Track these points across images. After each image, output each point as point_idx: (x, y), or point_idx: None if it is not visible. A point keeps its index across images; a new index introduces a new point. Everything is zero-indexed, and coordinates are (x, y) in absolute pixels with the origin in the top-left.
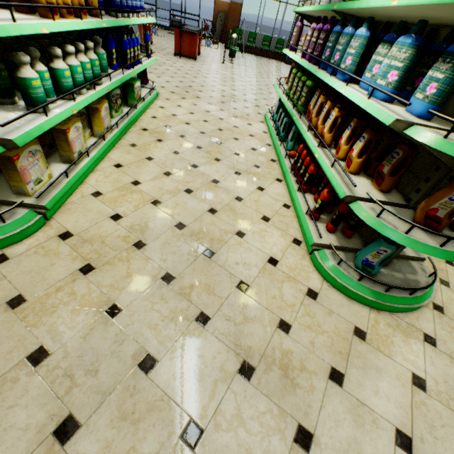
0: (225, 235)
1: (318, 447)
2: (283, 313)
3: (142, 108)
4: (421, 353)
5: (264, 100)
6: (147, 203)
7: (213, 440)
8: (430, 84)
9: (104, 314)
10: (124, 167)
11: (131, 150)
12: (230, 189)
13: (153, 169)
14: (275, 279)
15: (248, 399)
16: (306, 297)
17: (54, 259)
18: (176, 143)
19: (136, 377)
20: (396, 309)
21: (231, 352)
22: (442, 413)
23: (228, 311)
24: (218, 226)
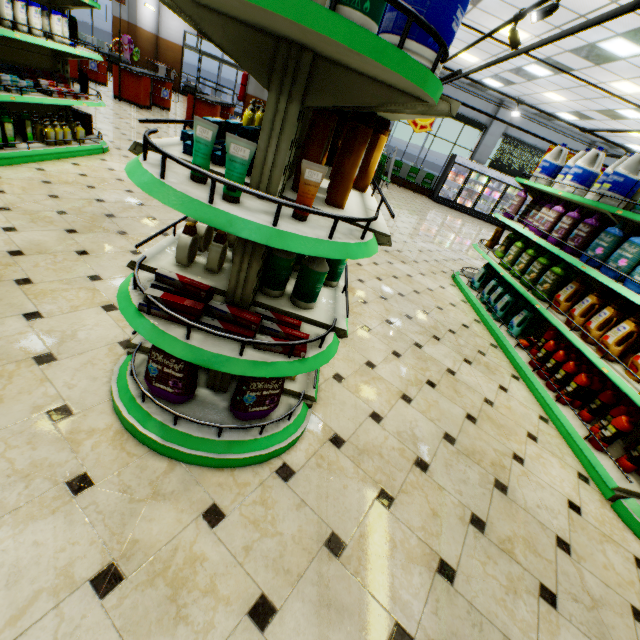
0: (503, 459)
1: None
2: (628, 594)
3: None
4: None
5: (438, 252)
6: (398, 399)
7: None
8: None
9: (439, 576)
10: (347, 339)
11: None
12: (472, 386)
13: (378, 346)
14: (591, 537)
15: None
16: (638, 570)
17: (343, 478)
18: (382, 308)
19: None
20: None
21: None
22: None
23: (568, 585)
24: (489, 443)
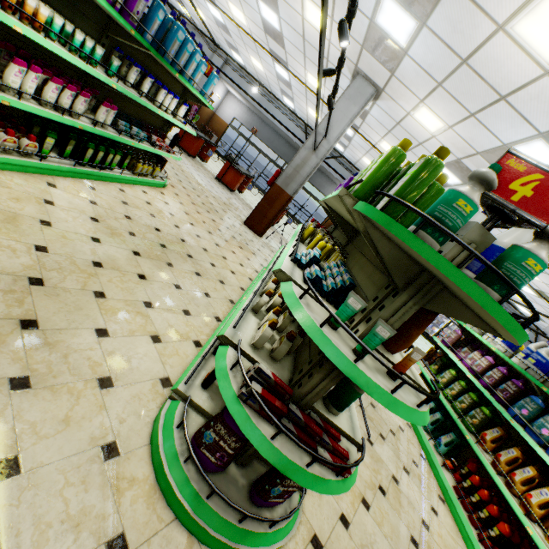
0: None
1: None
2: None
3: None
4: None
5: None
6: (359, 502)
7: None
8: None
9: None
10: None
11: None
12: (412, 501)
13: None
14: None
15: None
16: None
17: None
18: None
19: None
20: None
21: None
22: None
23: None
24: None
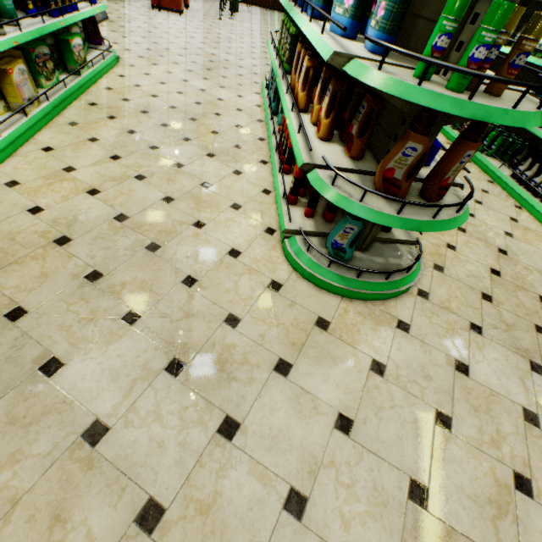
0: (178, 227)
1: (244, 435)
2: (234, 307)
3: (89, 75)
4: (389, 340)
5: (266, 66)
6: (81, 193)
7: (119, 437)
8: (381, 5)
9: (3, 318)
10: (56, 151)
11: (69, 129)
12: (196, 174)
13: (96, 153)
14: (233, 272)
15: (171, 395)
16: (266, 290)
17: None
18: (133, 121)
19: (35, 382)
20: (370, 297)
21: (160, 350)
22: (395, 396)
23: (165, 308)
24: (172, 217)
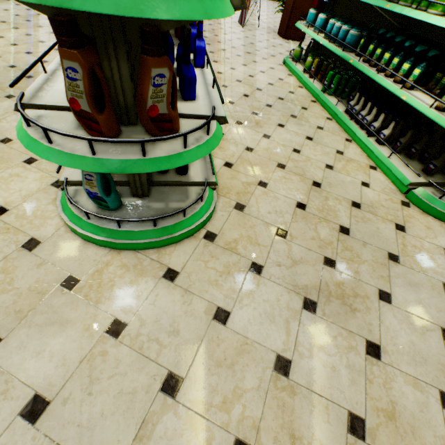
0: None
1: None
2: None
3: None
4: (146, 293)
5: None
6: None
7: None
8: None
9: None
10: None
11: None
12: (0, 130)
13: None
14: None
15: None
16: (18, 250)
17: None
18: None
19: None
20: (138, 246)
21: None
22: (123, 361)
23: None
24: None
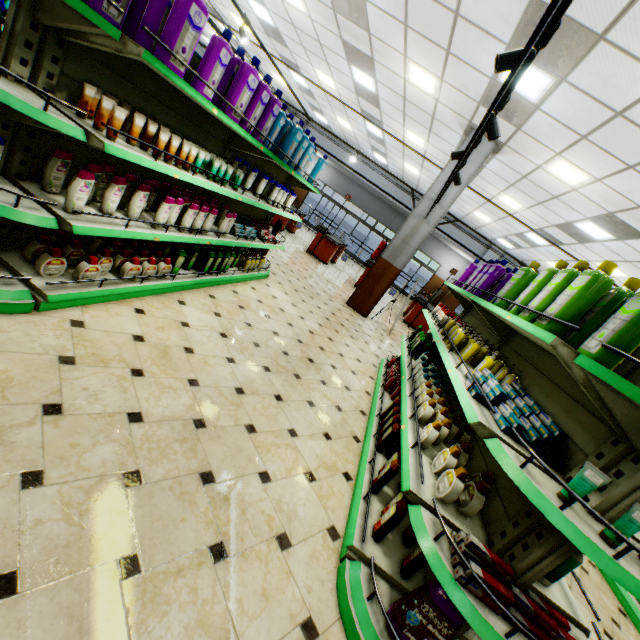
0: None
1: None
2: None
3: None
4: None
5: None
6: None
7: None
8: None
9: None
10: None
11: None
12: None
13: None
14: None
15: None
16: None
17: None
18: None
19: None
20: None
21: None
22: None
23: None
24: None
